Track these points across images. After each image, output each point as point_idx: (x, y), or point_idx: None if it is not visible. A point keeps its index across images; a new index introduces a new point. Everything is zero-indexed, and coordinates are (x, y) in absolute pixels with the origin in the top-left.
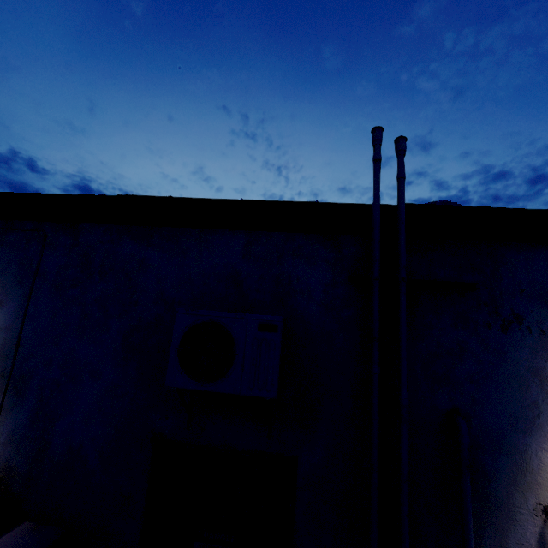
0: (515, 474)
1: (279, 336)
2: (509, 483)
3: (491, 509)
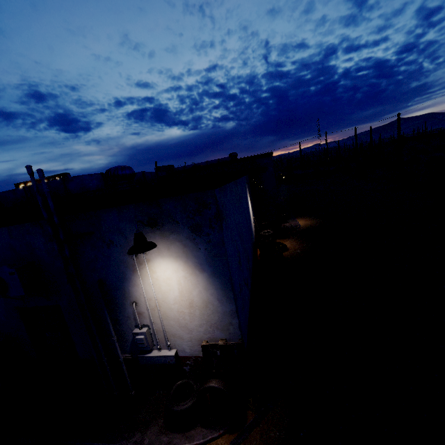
0: (123, 295)
1: (17, 276)
2: (122, 298)
3: (118, 307)
